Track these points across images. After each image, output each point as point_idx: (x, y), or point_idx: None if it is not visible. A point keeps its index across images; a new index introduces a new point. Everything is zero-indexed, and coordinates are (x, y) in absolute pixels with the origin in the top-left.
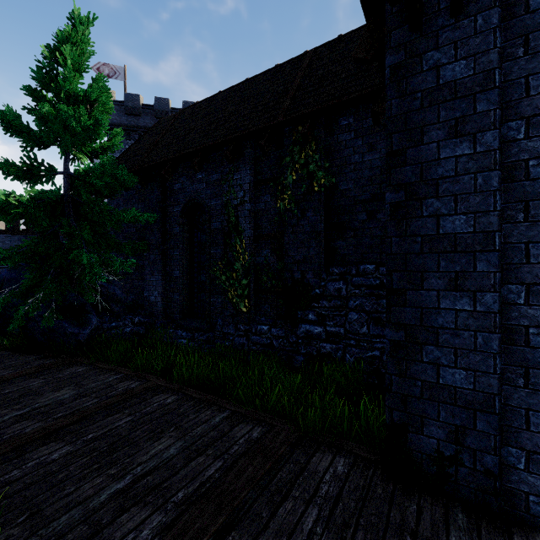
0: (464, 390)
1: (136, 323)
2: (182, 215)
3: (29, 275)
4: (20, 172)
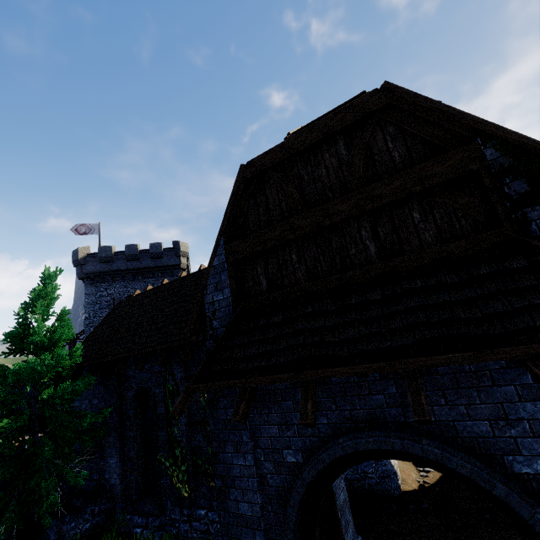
0: None
1: (96, 513)
2: (135, 399)
3: None
4: None
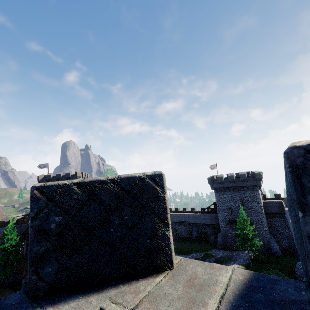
0: None
1: None
2: None
3: (0, 272)
4: (0, 251)
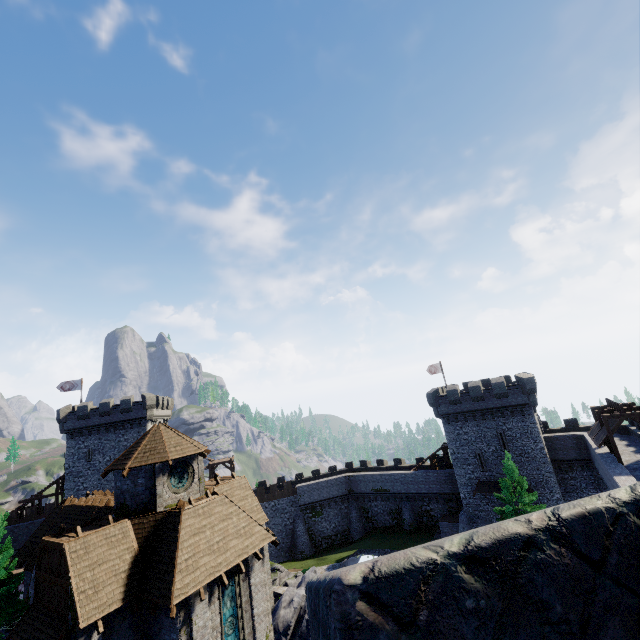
0: None
1: None
2: None
3: None
4: None
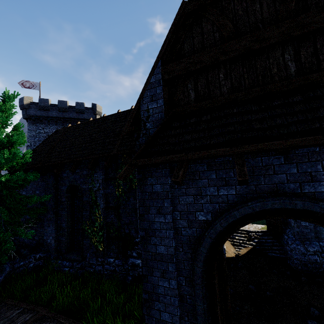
0: (169, 322)
1: (37, 258)
2: (67, 191)
3: None
4: None
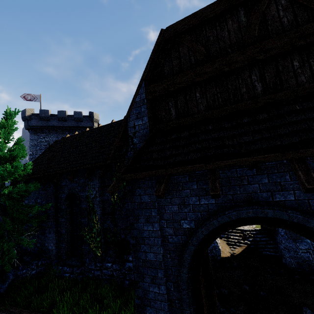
0: None
1: (39, 265)
2: (66, 199)
3: None
4: None
